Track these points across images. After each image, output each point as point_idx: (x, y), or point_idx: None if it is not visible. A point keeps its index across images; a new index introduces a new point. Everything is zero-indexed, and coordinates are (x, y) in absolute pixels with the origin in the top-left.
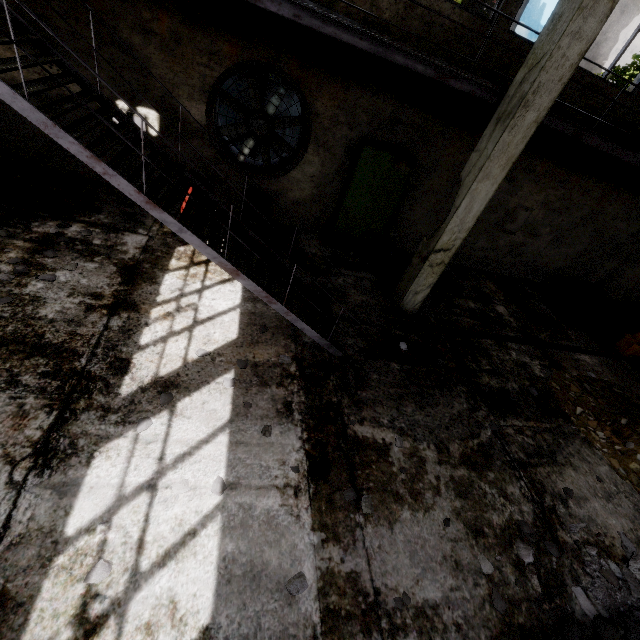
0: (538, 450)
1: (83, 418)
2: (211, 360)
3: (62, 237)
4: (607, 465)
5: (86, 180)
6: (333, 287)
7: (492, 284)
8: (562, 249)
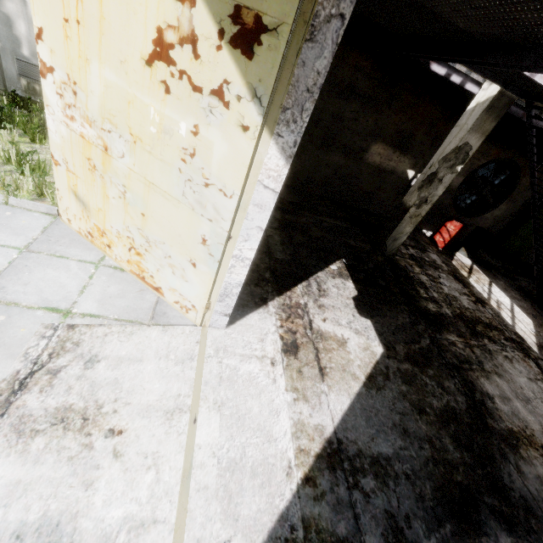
0: None
1: (540, 363)
2: (539, 335)
3: (417, 257)
4: None
5: (373, 214)
6: (526, 288)
7: None
8: None
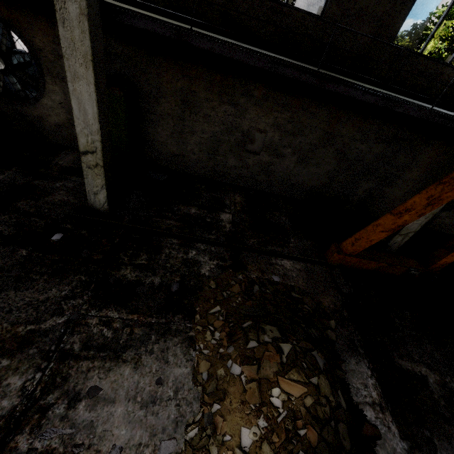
0: (108, 343)
1: None
2: None
3: None
4: (190, 367)
5: None
6: (42, 188)
7: (240, 197)
8: (312, 169)
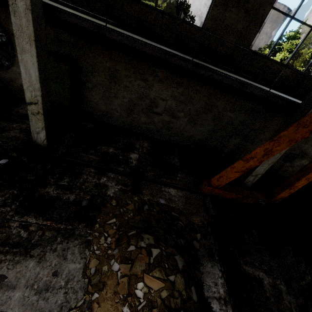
0: (21, 242)
1: None
2: None
3: None
4: (83, 264)
5: None
6: (2, 127)
7: (147, 143)
8: (197, 127)
